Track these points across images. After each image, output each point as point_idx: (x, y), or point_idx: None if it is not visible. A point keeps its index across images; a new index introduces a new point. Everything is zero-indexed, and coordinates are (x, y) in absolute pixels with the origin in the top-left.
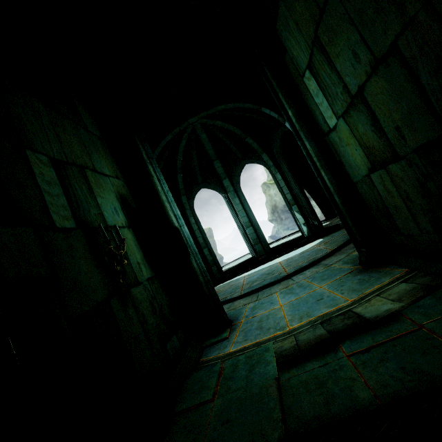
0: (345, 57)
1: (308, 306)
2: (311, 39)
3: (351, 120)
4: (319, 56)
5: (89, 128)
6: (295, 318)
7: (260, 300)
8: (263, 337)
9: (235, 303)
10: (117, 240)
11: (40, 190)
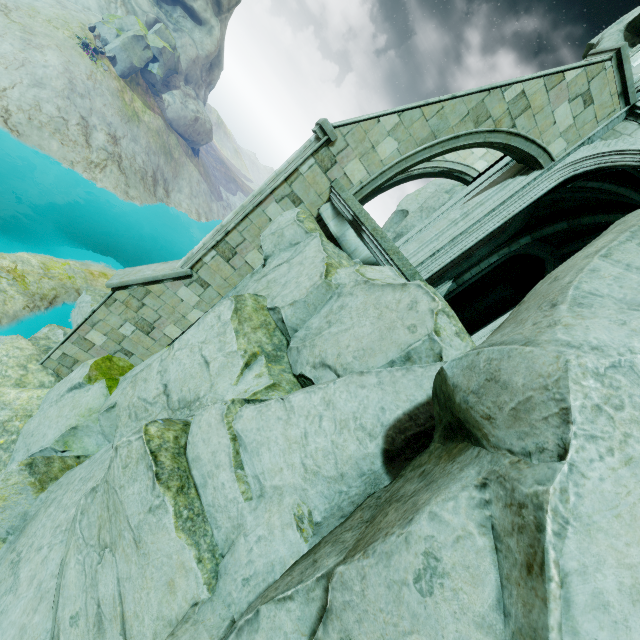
0: None
1: None
2: None
3: None
4: None
5: None
6: None
7: None
8: None
9: None
10: None
11: None
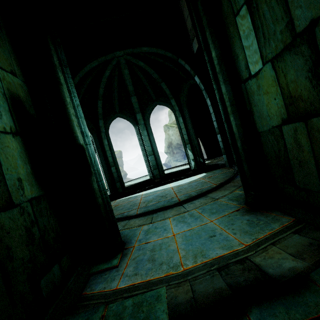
0: None
1: (201, 242)
2: None
3: (282, 65)
4: None
5: None
6: (189, 256)
7: (154, 224)
8: (155, 275)
9: (130, 222)
10: None
11: None
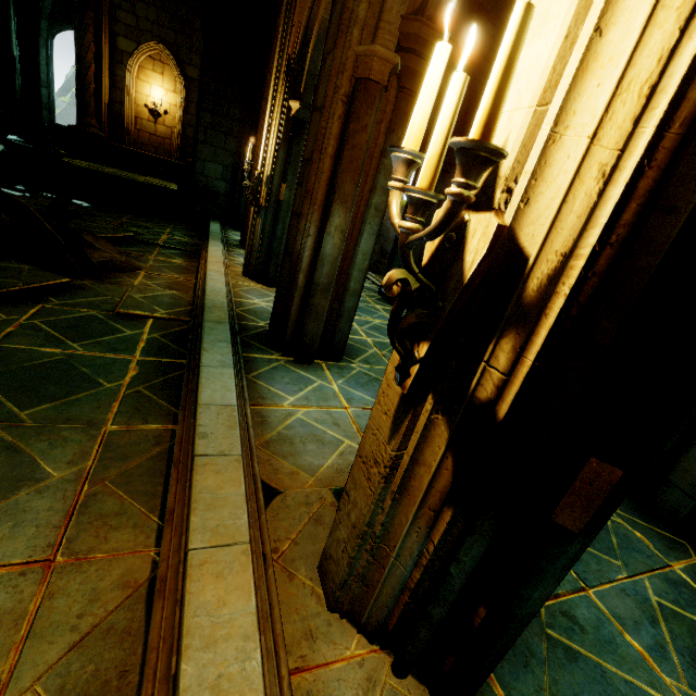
0: None
1: None
2: None
3: None
4: None
5: None
6: None
7: None
8: None
9: None
10: None
11: None
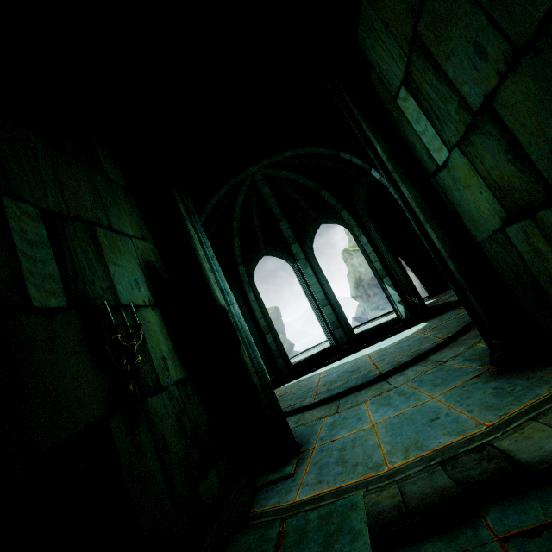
0: (462, 56)
1: (416, 429)
2: (407, 42)
3: (473, 149)
4: (420, 64)
5: (110, 175)
6: (397, 450)
7: (341, 413)
8: (347, 480)
9: (305, 415)
10: (128, 326)
11: (15, 252)
